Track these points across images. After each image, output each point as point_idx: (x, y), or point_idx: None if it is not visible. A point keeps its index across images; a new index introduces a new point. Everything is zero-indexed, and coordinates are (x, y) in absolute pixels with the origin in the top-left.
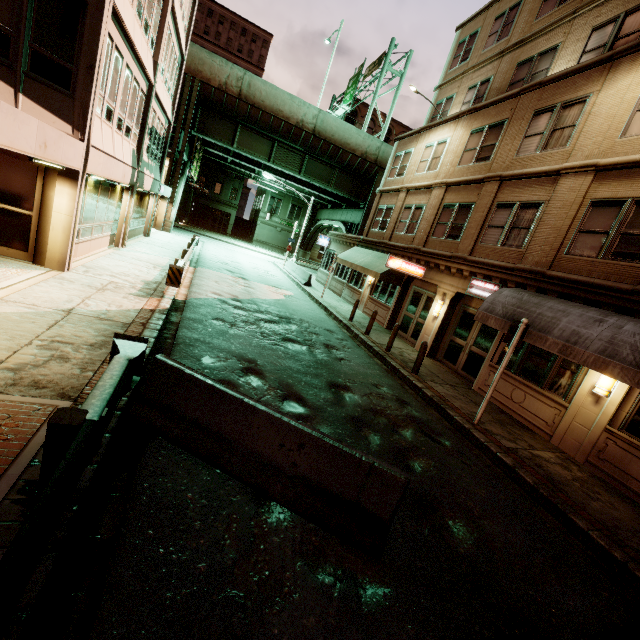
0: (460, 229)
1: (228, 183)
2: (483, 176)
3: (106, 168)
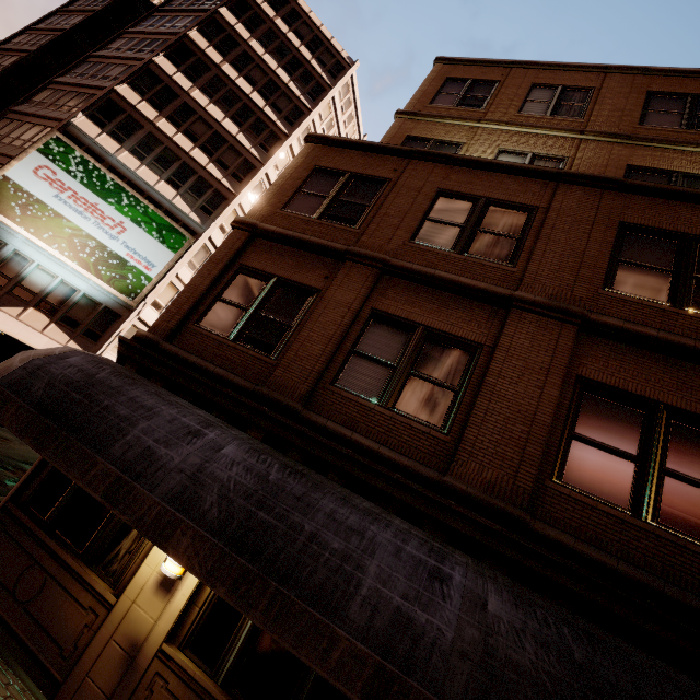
0: None
1: None
2: None
3: None
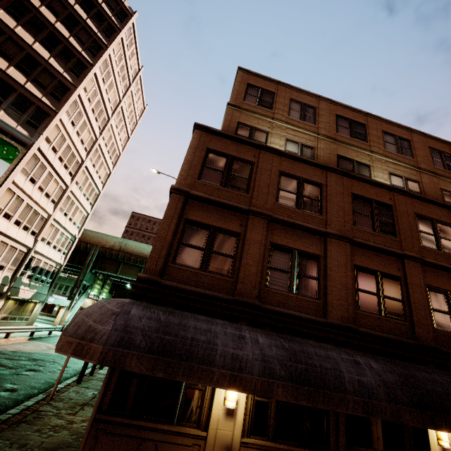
0: None
1: None
2: None
3: None
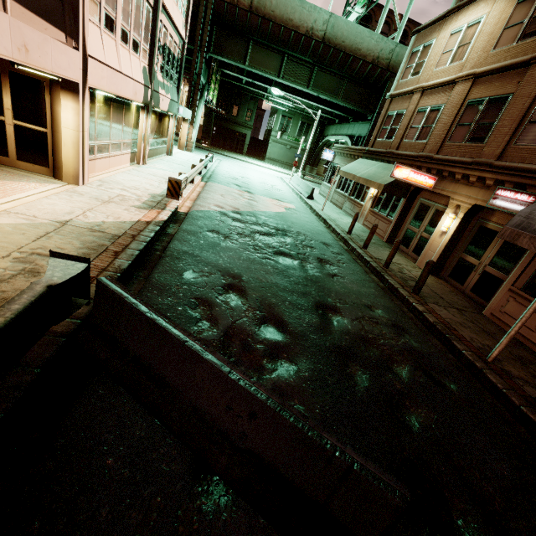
0: (487, 129)
1: (244, 105)
2: (530, 56)
3: (112, 83)
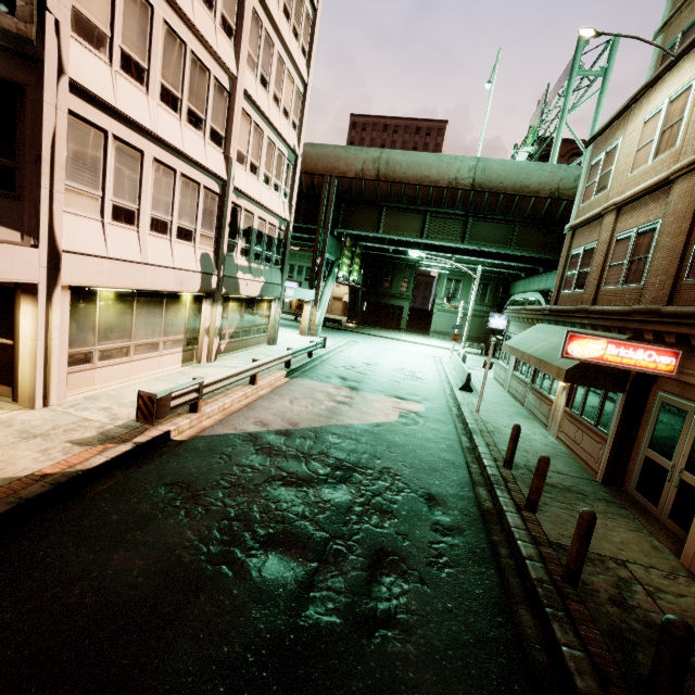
0: None
1: (398, 275)
2: None
3: (124, 276)
